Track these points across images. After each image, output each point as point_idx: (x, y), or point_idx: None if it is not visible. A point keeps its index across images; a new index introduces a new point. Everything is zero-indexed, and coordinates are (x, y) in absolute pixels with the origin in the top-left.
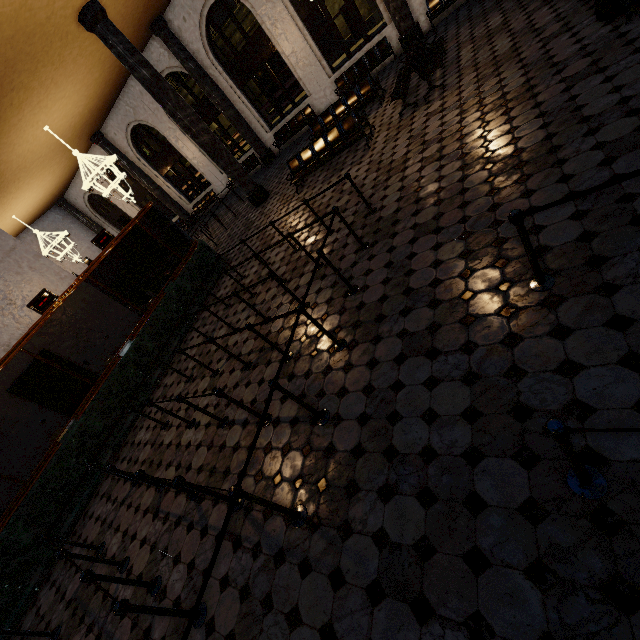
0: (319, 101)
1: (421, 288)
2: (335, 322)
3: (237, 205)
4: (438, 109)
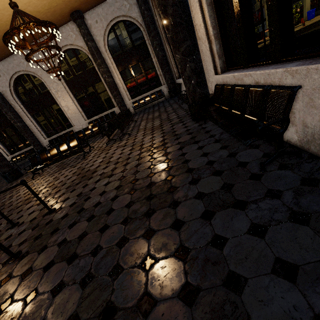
0: (79, 129)
1: None
2: None
3: None
4: (123, 144)
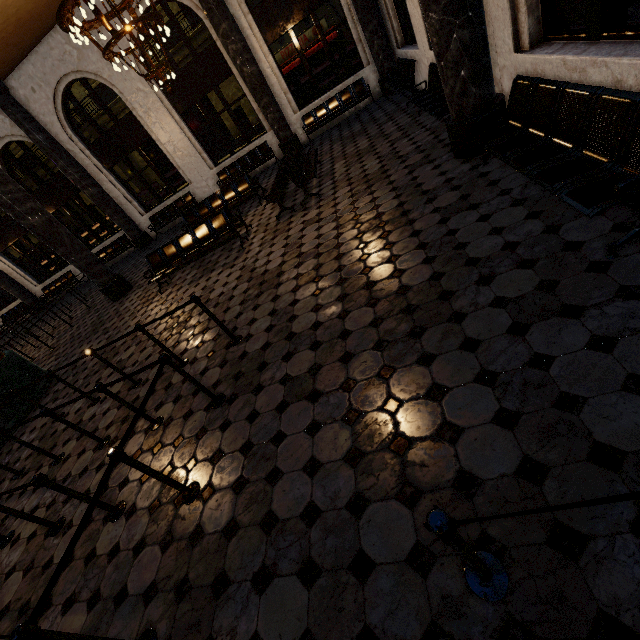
0: (201, 190)
1: (289, 520)
2: (151, 569)
3: (96, 293)
4: (315, 218)
